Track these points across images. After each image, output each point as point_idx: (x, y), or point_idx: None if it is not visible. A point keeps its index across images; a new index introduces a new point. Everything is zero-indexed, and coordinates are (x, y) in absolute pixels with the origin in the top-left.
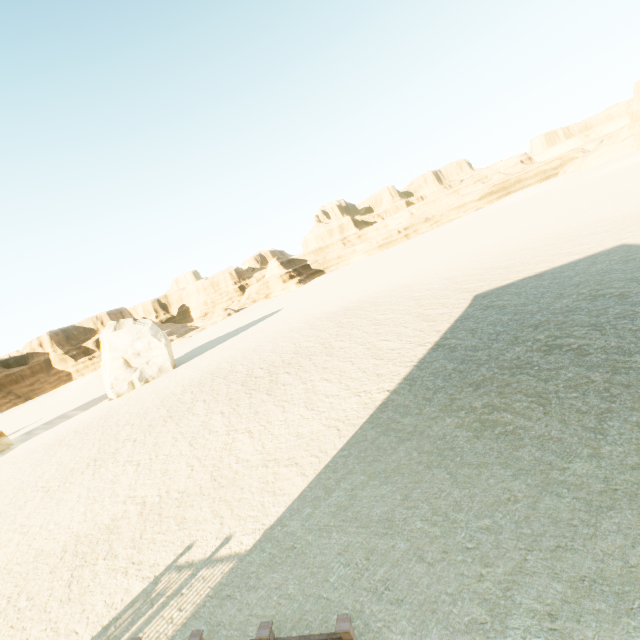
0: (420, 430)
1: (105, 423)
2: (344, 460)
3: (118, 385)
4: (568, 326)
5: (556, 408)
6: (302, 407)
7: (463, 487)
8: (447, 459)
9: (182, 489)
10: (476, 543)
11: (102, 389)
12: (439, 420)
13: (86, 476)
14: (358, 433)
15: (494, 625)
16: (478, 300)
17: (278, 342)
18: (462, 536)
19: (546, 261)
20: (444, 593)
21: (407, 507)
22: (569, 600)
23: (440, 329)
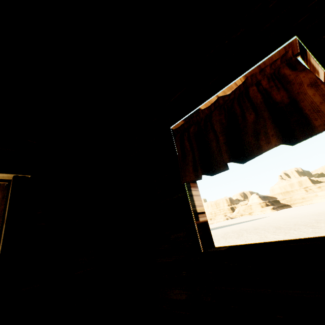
0: None
1: None
2: None
3: None
4: None
5: None
6: None
7: None
8: None
9: None
10: None
11: None
12: None
13: None
14: None
15: None
16: None
17: (287, 220)
18: None
19: None
20: None
21: None
22: None
23: None
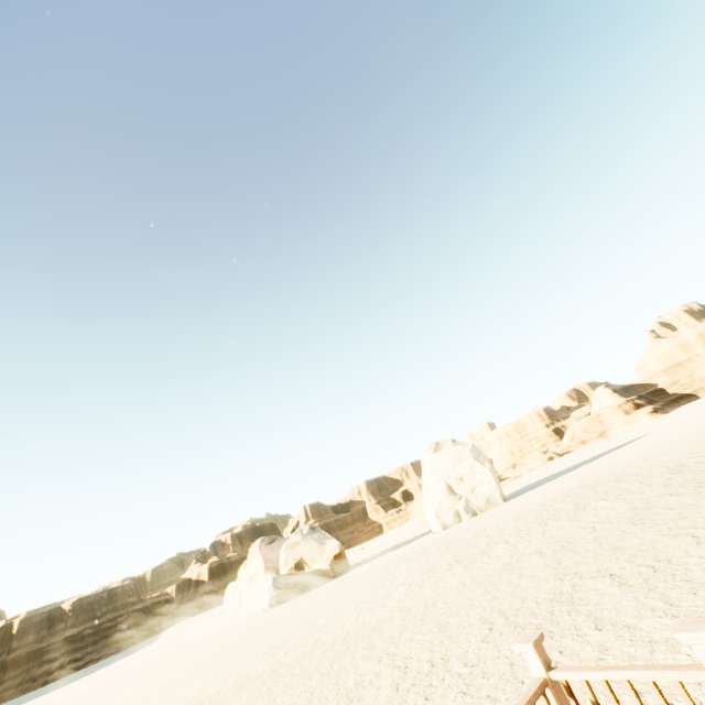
0: None
1: (444, 542)
2: None
3: (442, 514)
4: None
5: None
6: None
7: None
8: None
9: (704, 553)
10: None
11: (418, 531)
12: None
13: (455, 570)
14: None
15: None
16: None
17: (695, 439)
18: None
19: None
20: None
21: None
22: None
23: None
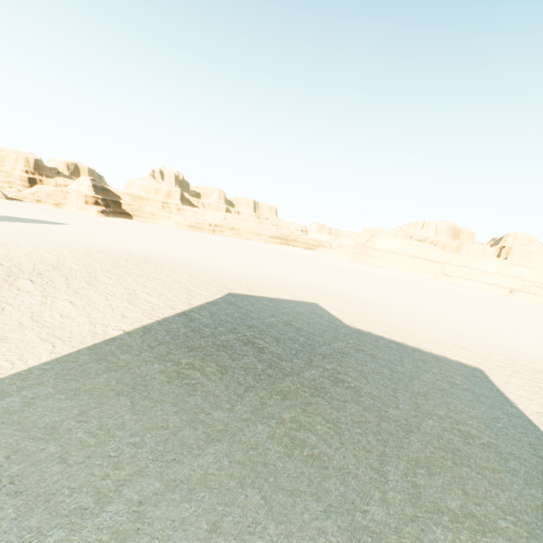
0: (130, 366)
1: None
2: (42, 372)
3: None
4: (265, 334)
5: (228, 377)
6: (27, 316)
7: (136, 413)
8: (137, 392)
9: None
10: (119, 453)
11: None
12: (150, 364)
13: None
14: (73, 354)
15: (94, 510)
16: (229, 296)
17: (41, 250)
18: (111, 447)
19: (279, 293)
20: (67, 487)
21: (79, 420)
22: (159, 493)
23: (193, 303)
